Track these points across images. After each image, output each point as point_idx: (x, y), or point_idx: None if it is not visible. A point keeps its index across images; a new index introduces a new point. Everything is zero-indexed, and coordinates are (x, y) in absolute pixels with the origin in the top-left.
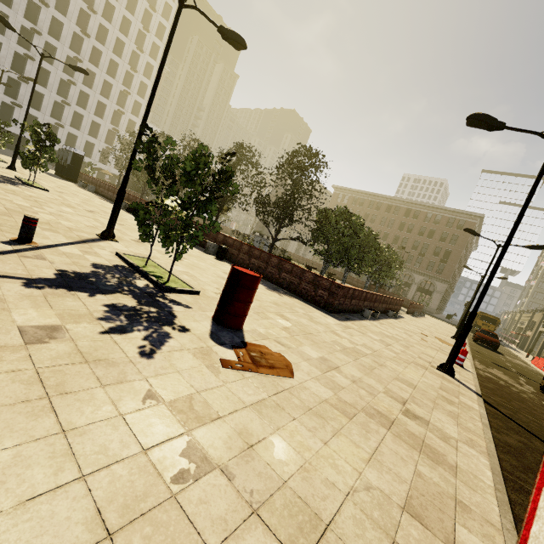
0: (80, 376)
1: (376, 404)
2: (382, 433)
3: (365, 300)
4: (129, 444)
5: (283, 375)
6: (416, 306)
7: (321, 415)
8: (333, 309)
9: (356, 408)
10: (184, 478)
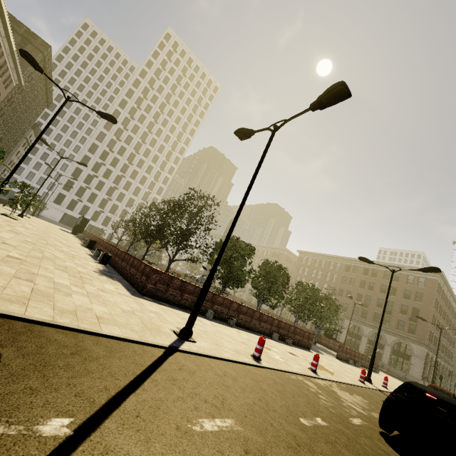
0: None
1: None
2: None
3: (216, 303)
4: None
5: None
6: (354, 353)
7: None
8: (147, 293)
9: None
10: None
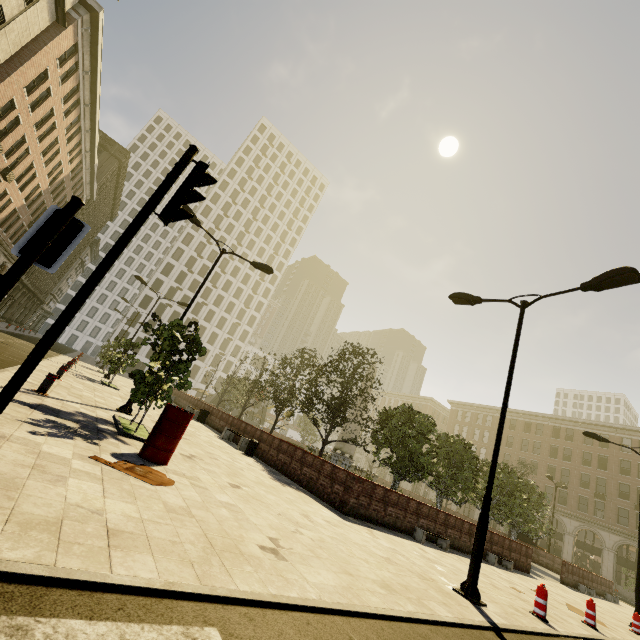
0: None
1: (232, 529)
2: (190, 527)
3: (421, 516)
4: None
5: (145, 480)
6: (582, 573)
7: (137, 497)
8: (349, 511)
9: (194, 516)
10: None
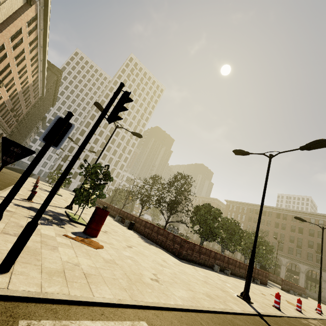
0: (5, 217)
1: (136, 270)
2: (118, 270)
3: (216, 259)
4: (1, 226)
5: (91, 246)
6: (291, 285)
7: (91, 256)
8: (183, 257)
9: (118, 264)
10: (7, 234)
